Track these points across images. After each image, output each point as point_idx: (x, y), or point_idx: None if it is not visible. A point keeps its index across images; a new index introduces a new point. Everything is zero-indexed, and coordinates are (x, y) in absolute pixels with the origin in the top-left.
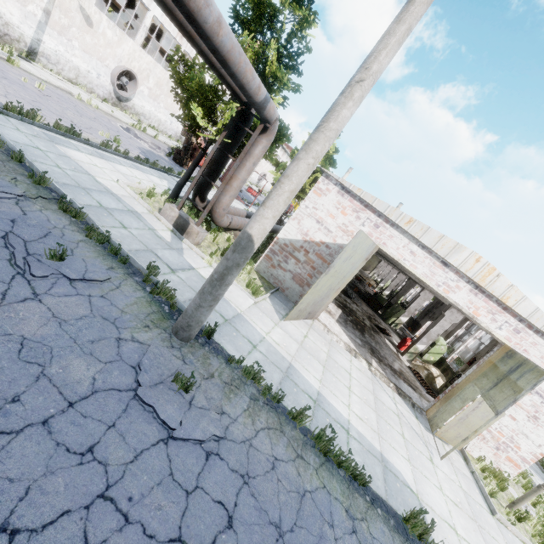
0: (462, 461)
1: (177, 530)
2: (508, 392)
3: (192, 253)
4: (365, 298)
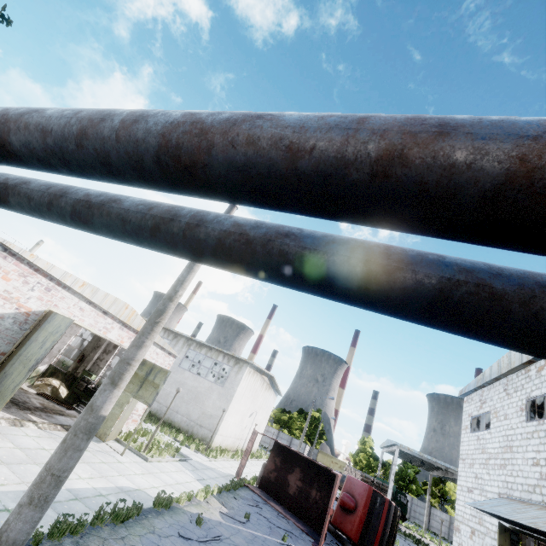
0: (119, 444)
1: None
2: (152, 389)
3: None
4: None
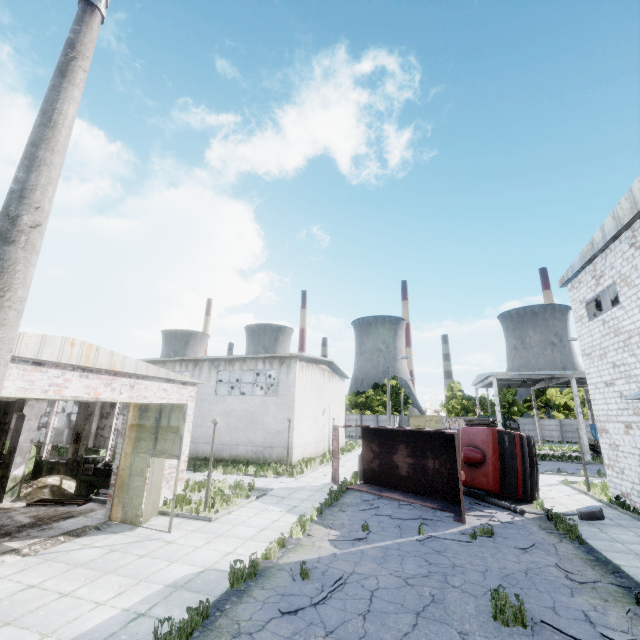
0: (166, 517)
1: None
2: (172, 436)
3: None
4: None
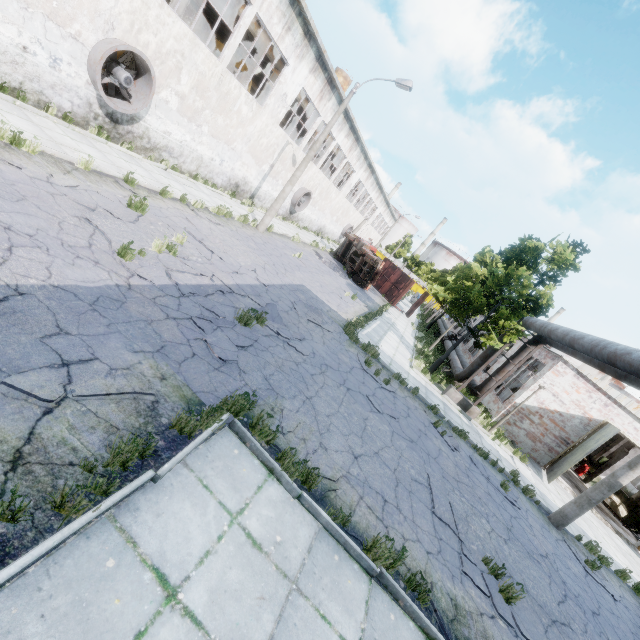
0: None
1: None
2: None
3: (481, 432)
4: None
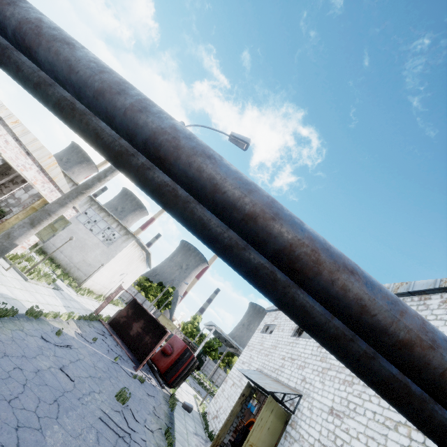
0: (4, 260)
1: (22, 385)
2: (50, 230)
3: None
4: None
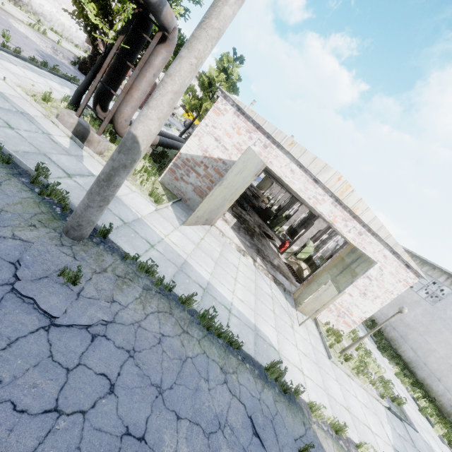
0: (314, 326)
1: (53, 402)
2: (349, 277)
3: (93, 161)
4: (257, 211)
